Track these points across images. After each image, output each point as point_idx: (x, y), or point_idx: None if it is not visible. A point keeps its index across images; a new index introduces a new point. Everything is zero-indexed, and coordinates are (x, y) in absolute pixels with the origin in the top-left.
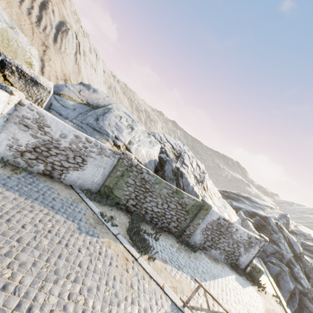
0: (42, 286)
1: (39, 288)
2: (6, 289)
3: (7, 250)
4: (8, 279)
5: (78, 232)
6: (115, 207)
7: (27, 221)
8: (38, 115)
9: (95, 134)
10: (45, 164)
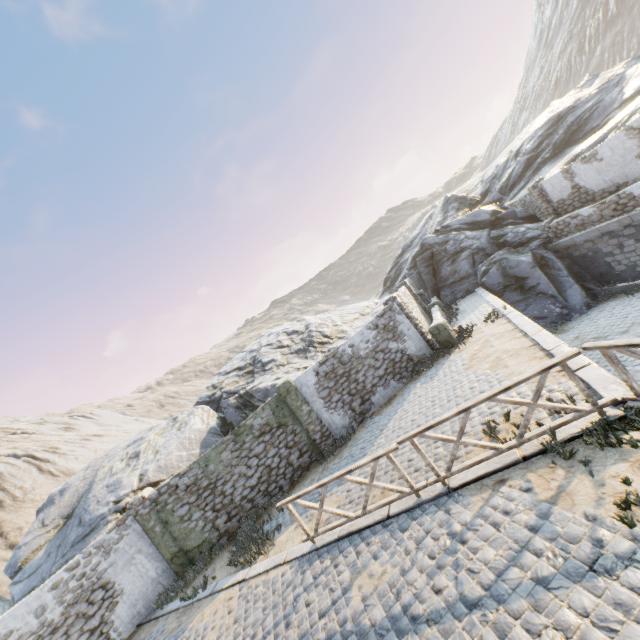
0: None
1: None
2: None
3: None
4: None
5: None
6: (215, 555)
7: None
8: None
9: (89, 540)
10: None
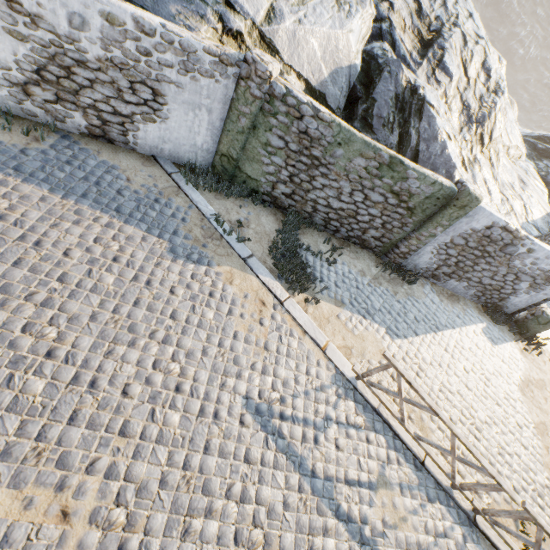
0: (109, 351)
1: (105, 354)
2: (52, 356)
3: (45, 297)
4: (53, 341)
5: (171, 258)
6: (250, 200)
7: (71, 243)
8: None
9: None
10: (81, 111)
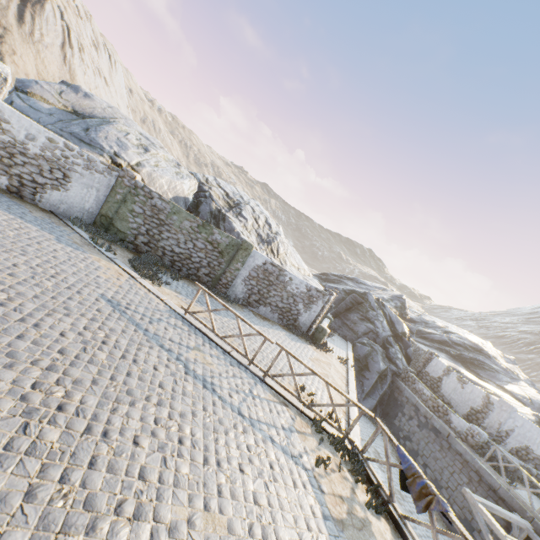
0: (6, 251)
1: (3, 251)
2: None
3: None
4: None
5: (57, 242)
6: (119, 245)
7: None
8: None
9: (83, 146)
10: (9, 176)
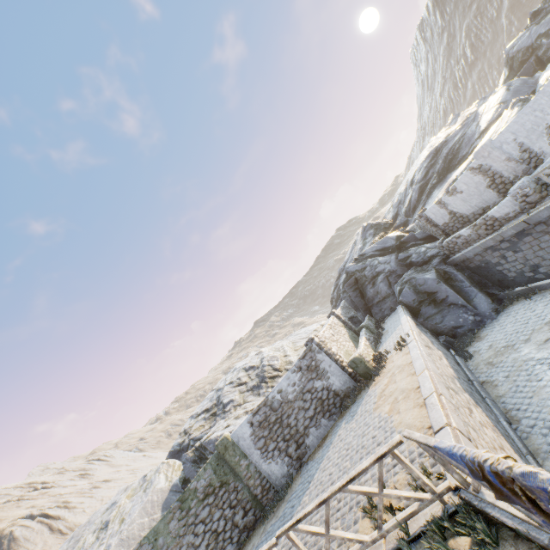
0: None
1: None
2: None
3: None
4: None
5: None
6: None
7: None
8: None
9: None
10: None
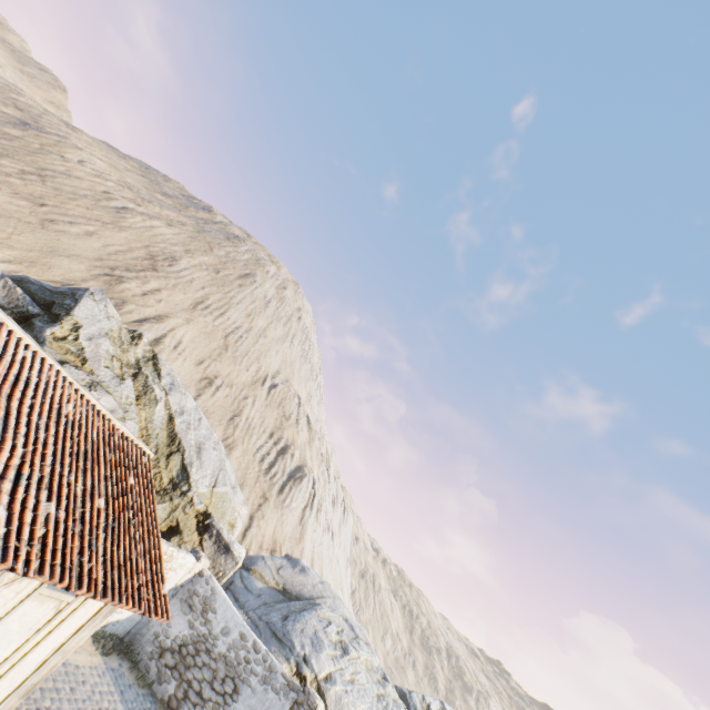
0: None
1: None
2: None
3: None
4: None
5: None
6: None
7: None
8: (211, 592)
9: (273, 642)
10: (179, 681)
